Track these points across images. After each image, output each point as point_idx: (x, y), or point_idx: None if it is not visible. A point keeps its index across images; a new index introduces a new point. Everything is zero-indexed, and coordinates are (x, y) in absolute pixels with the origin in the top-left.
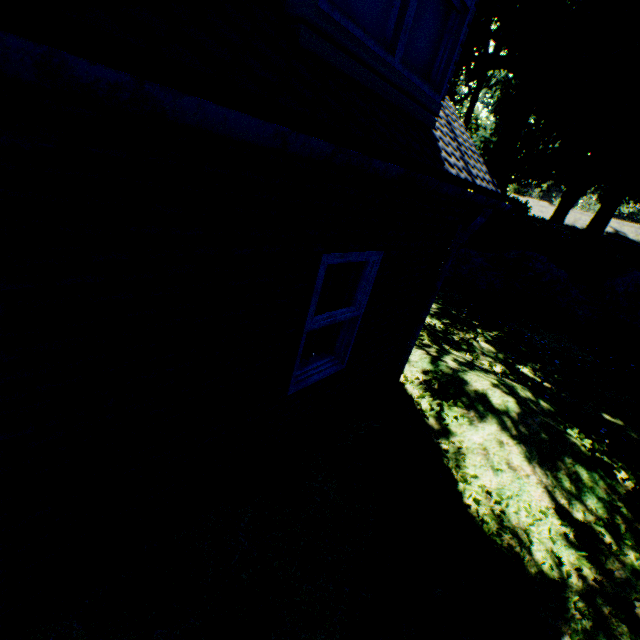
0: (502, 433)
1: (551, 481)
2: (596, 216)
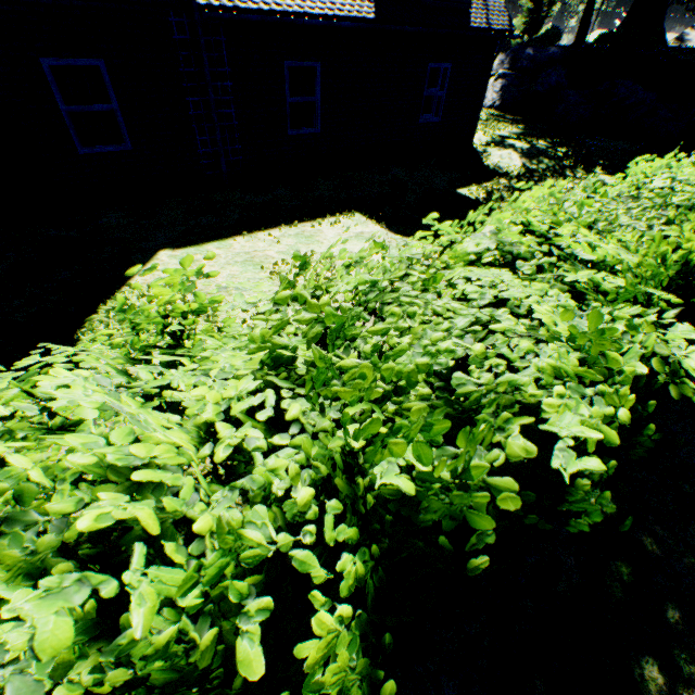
0: (512, 152)
1: (527, 162)
2: None
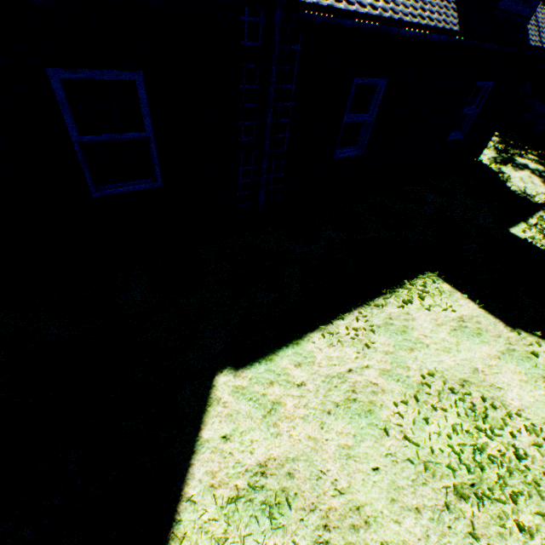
0: (531, 175)
1: None
2: None
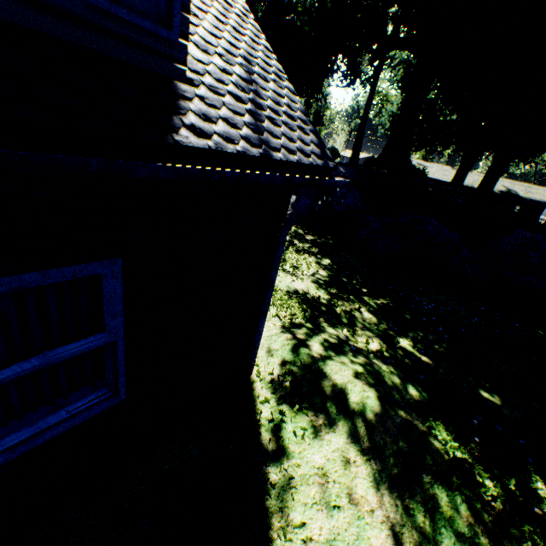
0: (351, 447)
1: (401, 516)
2: (484, 179)
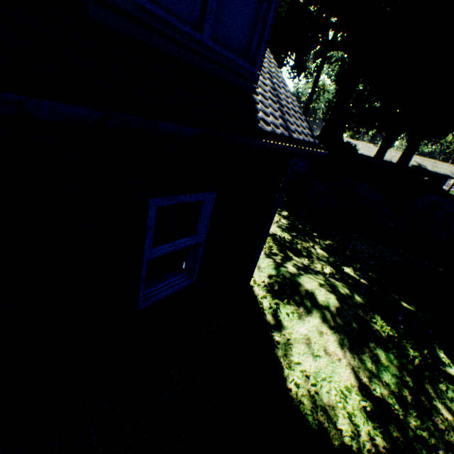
0: (323, 325)
1: (357, 363)
2: (402, 155)
